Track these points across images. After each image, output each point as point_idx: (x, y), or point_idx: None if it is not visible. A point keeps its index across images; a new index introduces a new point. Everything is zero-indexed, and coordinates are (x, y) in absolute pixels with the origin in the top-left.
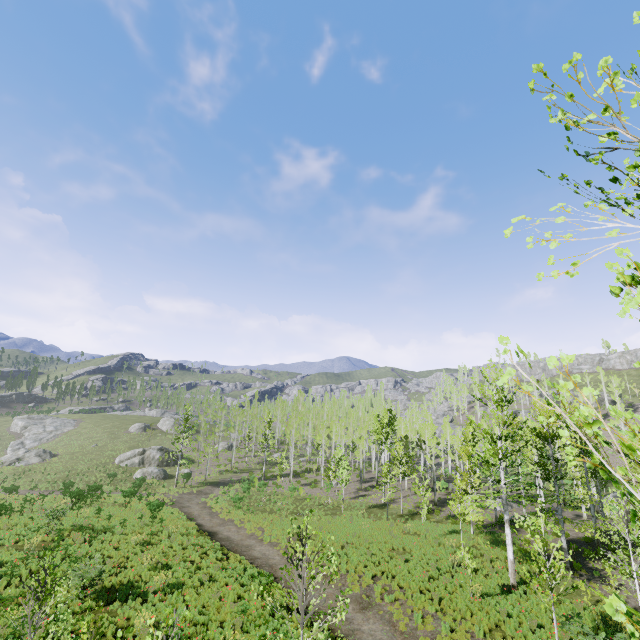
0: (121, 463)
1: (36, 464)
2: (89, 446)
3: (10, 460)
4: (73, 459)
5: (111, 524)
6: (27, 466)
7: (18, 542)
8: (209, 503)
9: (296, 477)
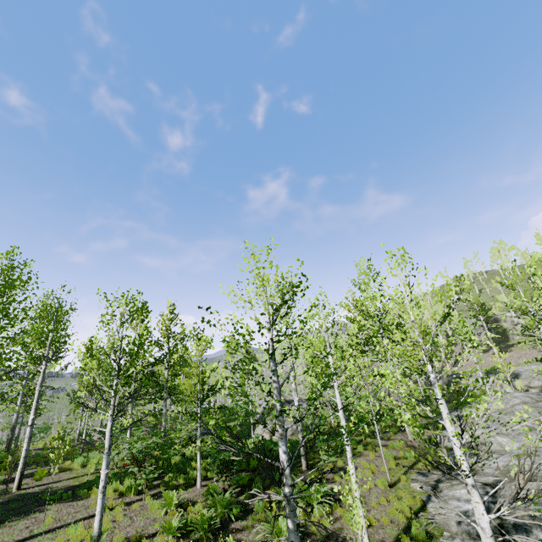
0: None
1: None
2: None
3: None
4: None
5: None
6: None
7: None
8: None
9: None
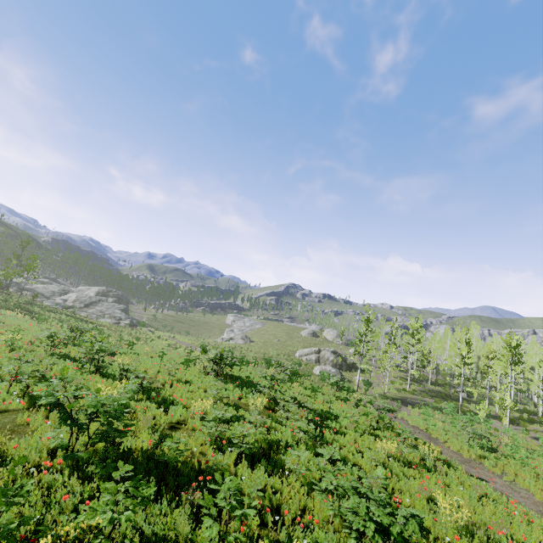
0: (300, 357)
1: (241, 344)
2: (274, 339)
3: (226, 338)
4: (264, 346)
5: (331, 411)
6: (236, 344)
7: (241, 398)
8: (413, 422)
9: (511, 423)
